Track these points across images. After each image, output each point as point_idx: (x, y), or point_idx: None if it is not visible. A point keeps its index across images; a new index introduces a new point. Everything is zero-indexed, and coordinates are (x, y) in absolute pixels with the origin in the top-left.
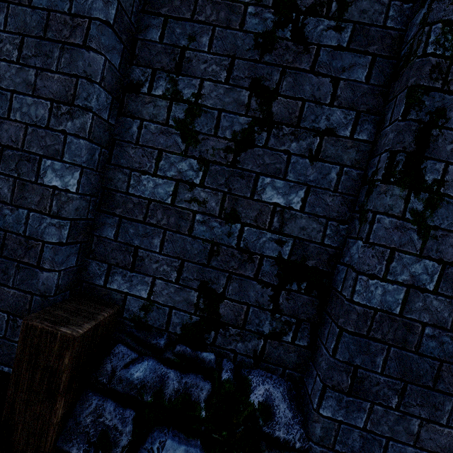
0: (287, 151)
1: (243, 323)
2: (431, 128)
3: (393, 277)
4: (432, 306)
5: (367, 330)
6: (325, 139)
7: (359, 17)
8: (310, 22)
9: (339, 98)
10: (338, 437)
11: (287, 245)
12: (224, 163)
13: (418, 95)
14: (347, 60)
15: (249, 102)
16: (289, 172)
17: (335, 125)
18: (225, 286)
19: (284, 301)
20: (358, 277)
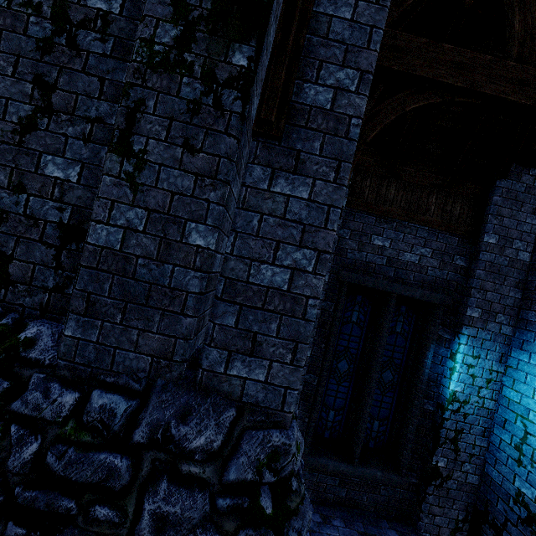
0: (65, 134)
1: (31, 280)
2: (136, 112)
3: (114, 222)
4: (143, 242)
5: (97, 263)
6: (96, 126)
7: (119, 33)
8: (81, 33)
9: (105, 94)
10: (78, 351)
11: (67, 212)
12: (11, 143)
13: (126, 89)
14: (111, 65)
15: (33, 94)
16: (67, 151)
17: (103, 115)
18: (14, 248)
19: (66, 259)
20: (91, 224)
